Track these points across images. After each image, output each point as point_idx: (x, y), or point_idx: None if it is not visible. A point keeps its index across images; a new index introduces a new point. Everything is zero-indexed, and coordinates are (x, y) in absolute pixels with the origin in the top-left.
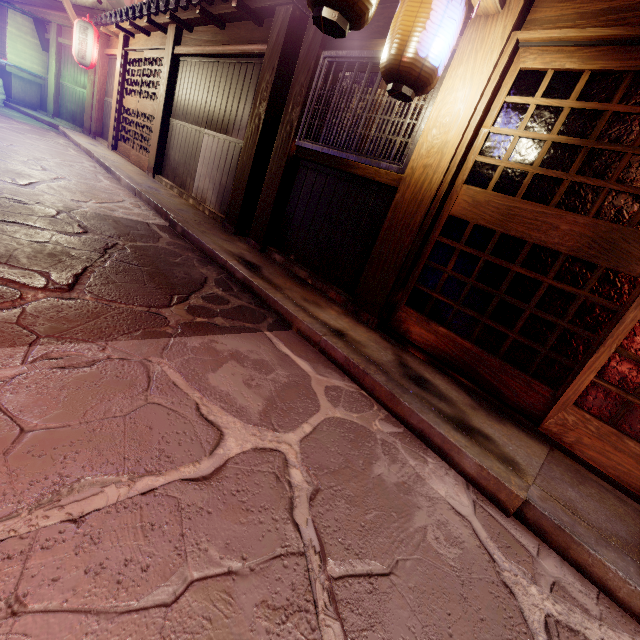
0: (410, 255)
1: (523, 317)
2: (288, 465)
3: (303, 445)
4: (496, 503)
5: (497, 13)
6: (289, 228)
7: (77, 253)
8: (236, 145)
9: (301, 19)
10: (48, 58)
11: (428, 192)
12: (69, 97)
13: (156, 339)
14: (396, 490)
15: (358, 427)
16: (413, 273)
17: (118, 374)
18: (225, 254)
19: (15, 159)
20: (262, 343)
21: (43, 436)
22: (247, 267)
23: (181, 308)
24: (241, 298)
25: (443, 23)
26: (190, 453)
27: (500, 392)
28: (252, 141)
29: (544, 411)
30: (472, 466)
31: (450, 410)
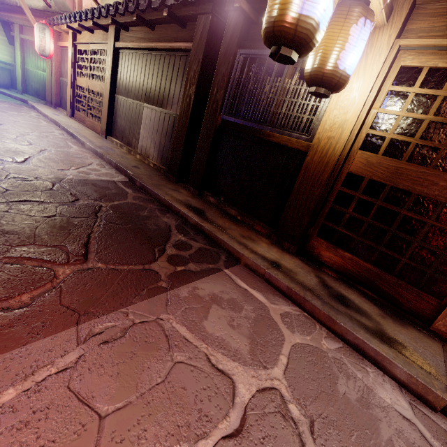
0: (320, 201)
1: (412, 247)
2: (285, 401)
3: (287, 378)
4: (425, 402)
5: (383, 25)
6: (218, 177)
7: (78, 222)
8: (170, 116)
9: (217, 24)
10: (14, 50)
11: (332, 157)
12: (33, 78)
13: (158, 295)
14: (360, 406)
15: (314, 349)
16: (321, 213)
17: (145, 338)
18: (177, 203)
19: (8, 138)
20: (226, 282)
21: (116, 419)
22: (195, 213)
23: (164, 260)
24: (198, 240)
25: (357, 44)
26: (219, 407)
27: (396, 300)
28: (185, 115)
29: (432, 314)
30: (402, 374)
31: (370, 323)
